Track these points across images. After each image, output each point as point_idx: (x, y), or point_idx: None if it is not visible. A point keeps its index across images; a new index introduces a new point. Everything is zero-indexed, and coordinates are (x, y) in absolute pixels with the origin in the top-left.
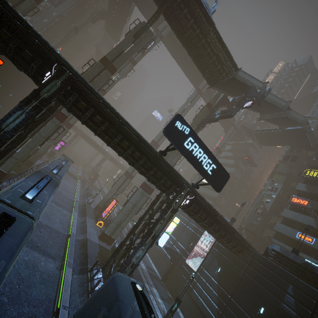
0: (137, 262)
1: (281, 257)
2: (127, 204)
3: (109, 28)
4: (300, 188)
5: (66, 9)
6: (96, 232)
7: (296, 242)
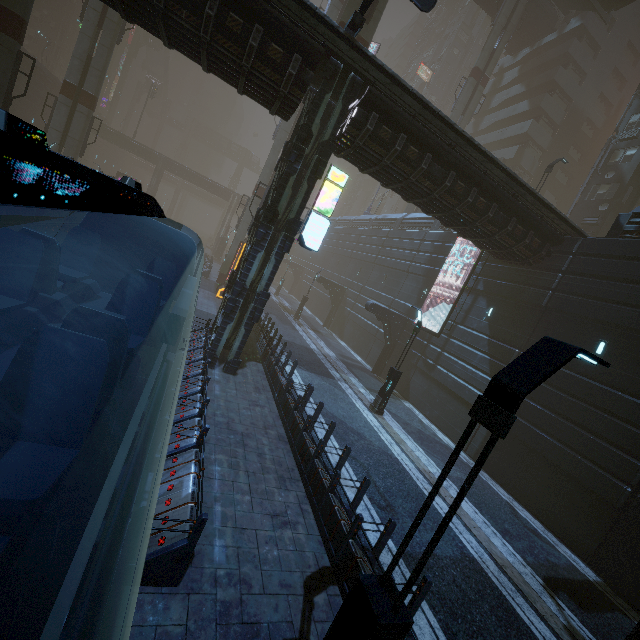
0: (262, 289)
1: None
2: None
3: None
4: None
5: None
6: (214, 305)
7: None
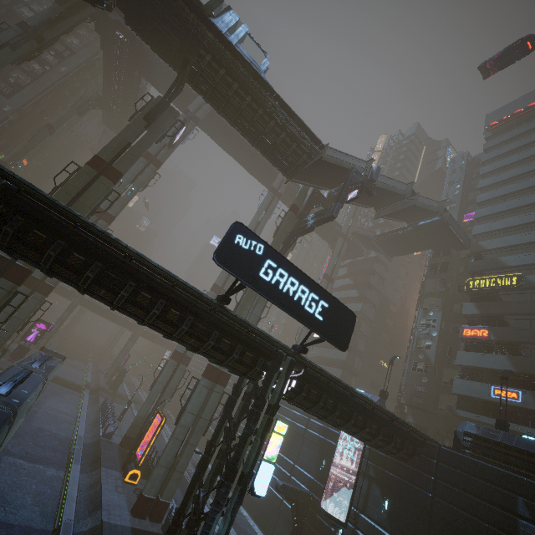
0: None
1: (485, 443)
2: (182, 418)
3: (110, 120)
4: (469, 311)
5: (29, 99)
6: (124, 500)
7: (496, 406)
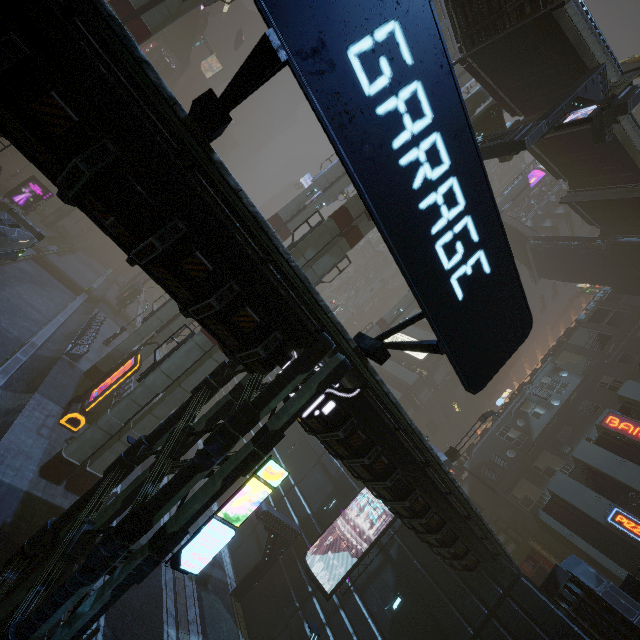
0: None
1: (604, 612)
2: (150, 376)
3: None
4: (632, 394)
5: None
6: (42, 448)
7: (606, 534)
